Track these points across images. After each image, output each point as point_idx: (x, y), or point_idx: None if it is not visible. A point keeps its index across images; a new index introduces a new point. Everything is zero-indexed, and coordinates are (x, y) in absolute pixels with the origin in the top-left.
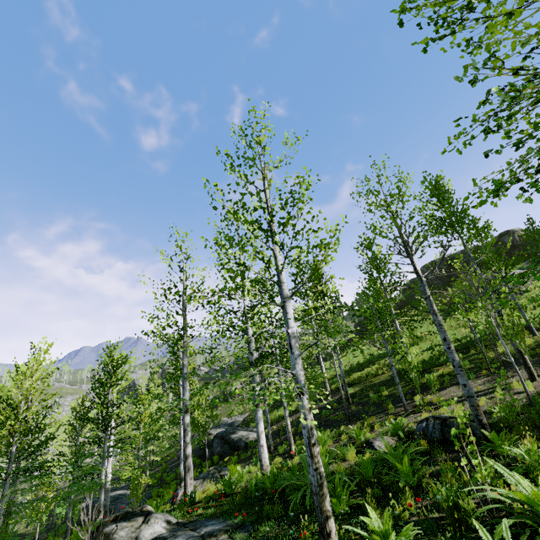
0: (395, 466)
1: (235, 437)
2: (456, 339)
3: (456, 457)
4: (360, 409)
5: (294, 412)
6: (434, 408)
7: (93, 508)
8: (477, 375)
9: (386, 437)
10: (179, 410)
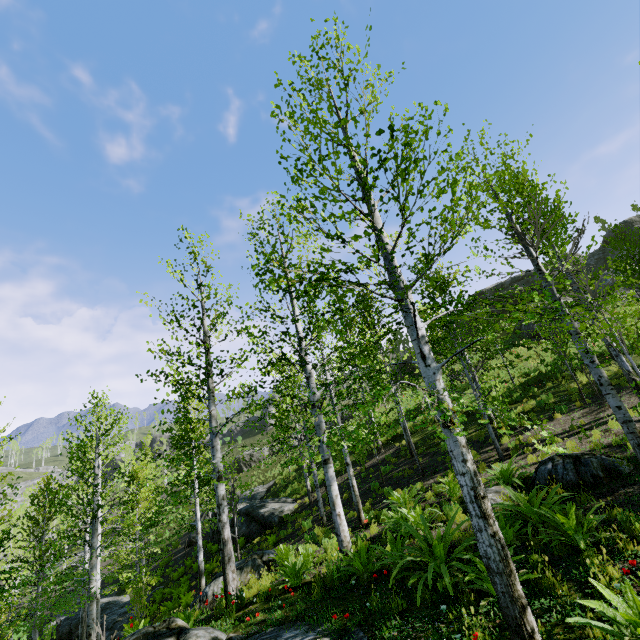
0: (551, 520)
1: (266, 512)
2: (523, 374)
3: (615, 502)
4: (431, 461)
5: (337, 473)
6: (534, 449)
7: (69, 626)
8: (570, 408)
9: (499, 487)
10: (186, 485)
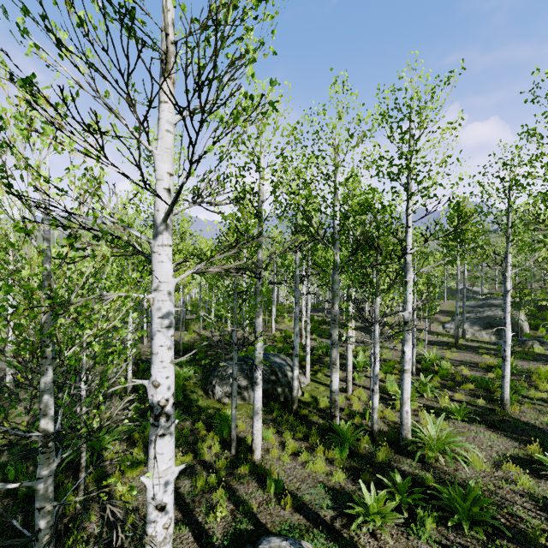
0: None
1: (475, 290)
2: None
3: None
4: None
5: None
6: None
7: None
8: None
9: None
10: None
